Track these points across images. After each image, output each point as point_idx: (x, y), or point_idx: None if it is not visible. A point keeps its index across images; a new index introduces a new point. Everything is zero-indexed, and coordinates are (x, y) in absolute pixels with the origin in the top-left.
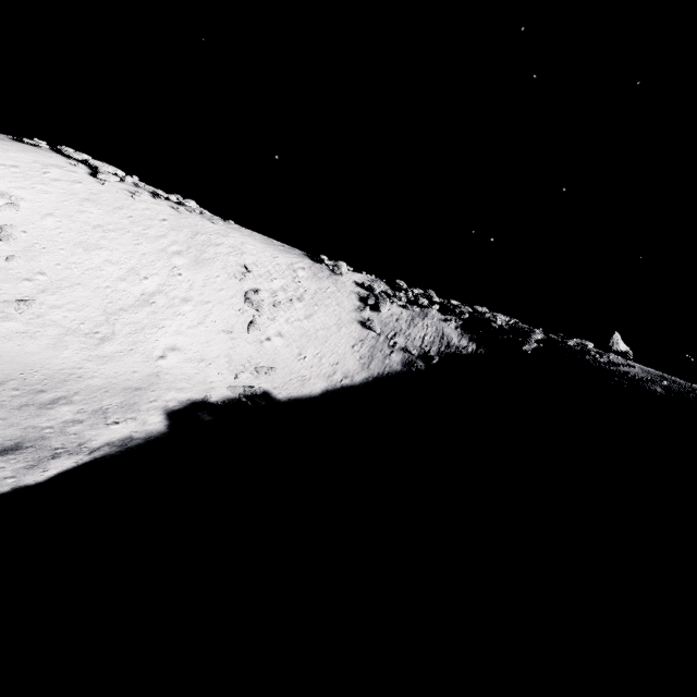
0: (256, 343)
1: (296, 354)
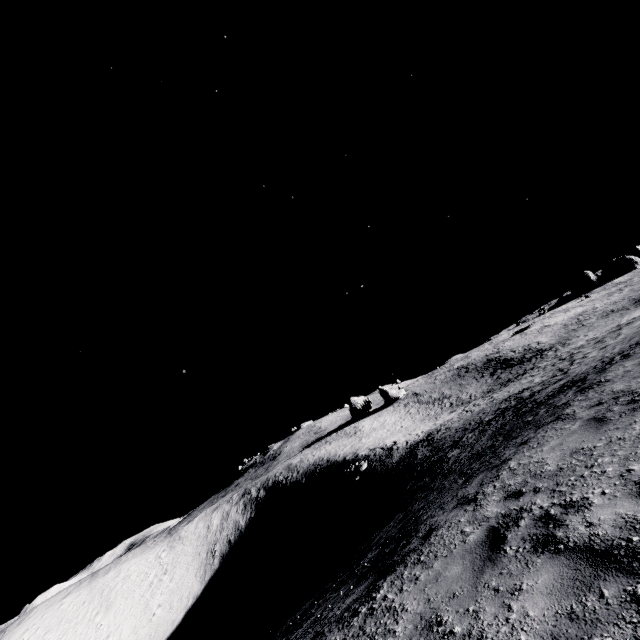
0: (148, 623)
1: (169, 609)
